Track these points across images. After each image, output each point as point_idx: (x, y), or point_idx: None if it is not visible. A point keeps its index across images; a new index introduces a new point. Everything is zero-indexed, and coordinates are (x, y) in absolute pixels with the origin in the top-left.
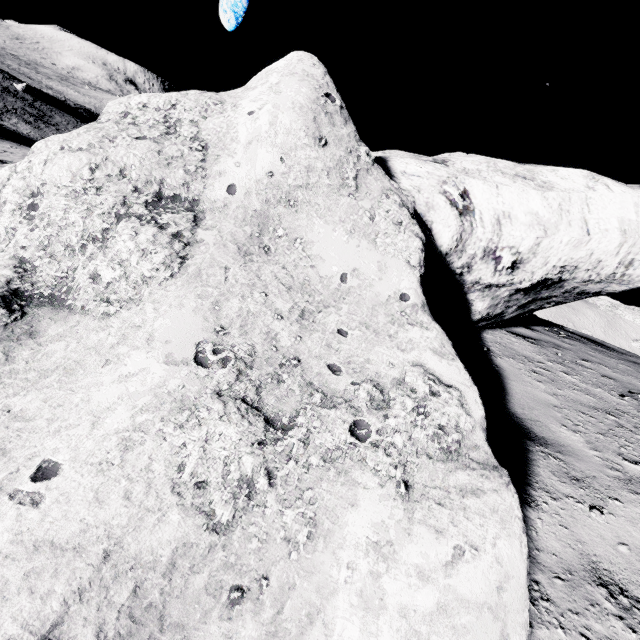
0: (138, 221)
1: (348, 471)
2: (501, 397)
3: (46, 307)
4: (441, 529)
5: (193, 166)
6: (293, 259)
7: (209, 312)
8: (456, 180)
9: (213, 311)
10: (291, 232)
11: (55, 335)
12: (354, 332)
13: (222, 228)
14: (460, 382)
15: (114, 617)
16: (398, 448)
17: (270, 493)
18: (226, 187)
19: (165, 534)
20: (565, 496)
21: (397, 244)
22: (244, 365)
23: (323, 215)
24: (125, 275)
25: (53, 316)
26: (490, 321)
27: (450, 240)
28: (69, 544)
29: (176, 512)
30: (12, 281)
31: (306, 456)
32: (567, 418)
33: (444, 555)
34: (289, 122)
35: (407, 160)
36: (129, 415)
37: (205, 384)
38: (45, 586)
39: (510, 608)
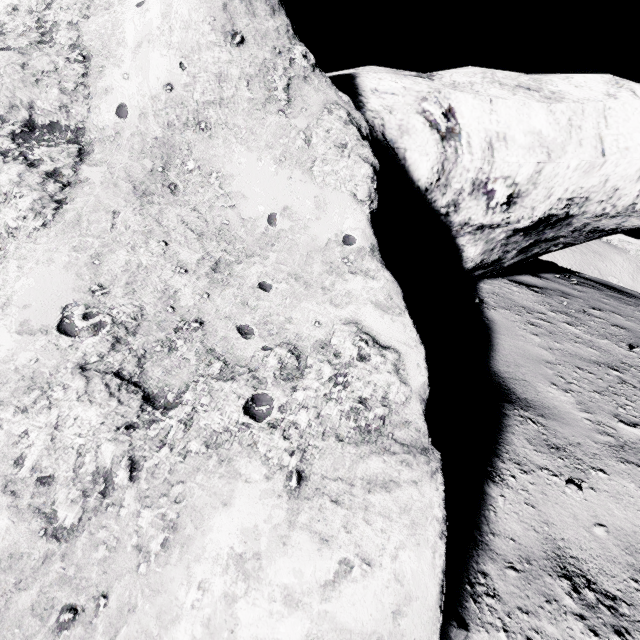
0: (1, 158)
1: (232, 459)
2: (485, 354)
3: None
4: (328, 537)
5: (71, 83)
6: (207, 199)
7: (85, 268)
8: (439, 95)
9: (91, 266)
10: (205, 164)
11: None
12: (280, 285)
13: (113, 163)
14: (402, 342)
15: None
16: (300, 429)
17: (130, 489)
18: (115, 108)
19: None
20: (538, 468)
21: (339, 172)
22: (125, 331)
23: (245, 140)
24: None
25: None
26: (487, 269)
27: (429, 172)
28: None
29: (5, 516)
30: None
31: (185, 441)
32: (559, 375)
33: (324, 572)
34: (187, 11)
35: (381, 75)
36: None
37: (67, 357)
38: None
39: (409, 637)
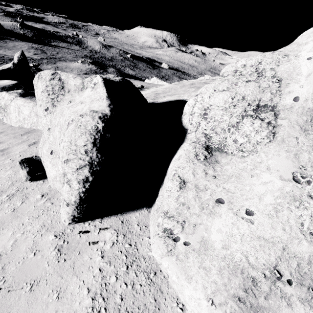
0: (251, 118)
1: None
2: None
3: (217, 152)
4: None
5: (274, 90)
6: None
7: (293, 158)
8: None
9: (295, 158)
10: None
11: (225, 163)
12: None
13: (290, 118)
14: None
15: (293, 271)
16: None
17: None
18: (293, 98)
19: (303, 248)
20: None
21: None
22: None
23: None
24: (248, 141)
25: (221, 155)
26: None
27: None
28: (269, 240)
29: (305, 241)
30: (206, 142)
31: None
32: None
33: None
34: None
35: None
36: (273, 198)
37: (302, 191)
38: (267, 251)
39: None
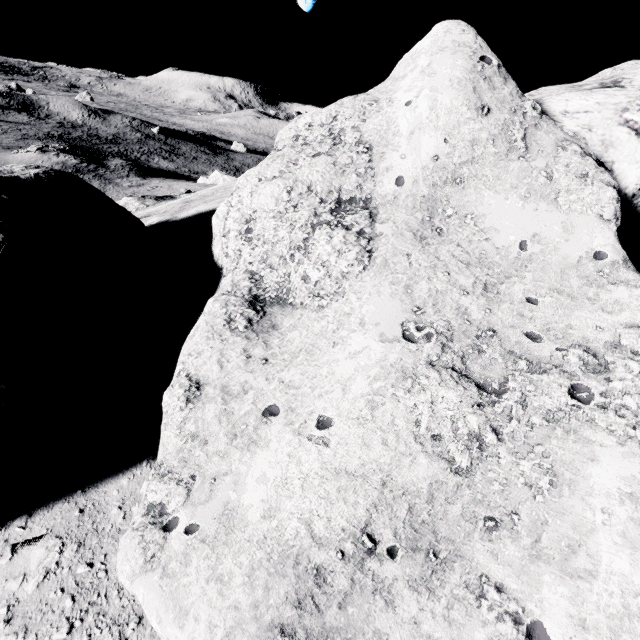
0: (328, 227)
1: (577, 430)
2: None
3: (276, 306)
4: None
5: (362, 168)
6: (466, 236)
7: (403, 296)
8: None
9: (406, 294)
10: (460, 210)
11: (289, 326)
12: (545, 299)
13: (396, 219)
14: None
15: (401, 526)
16: (632, 410)
17: (500, 446)
18: (394, 180)
19: (419, 472)
20: None
21: (584, 199)
22: (445, 339)
23: (492, 186)
24: (328, 273)
25: (282, 312)
26: None
27: (639, 178)
28: (357, 473)
29: (423, 457)
30: (251, 289)
31: (527, 416)
32: None
33: None
34: (449, 101)
35: (566, 96)
36: (367, 383)
37: (417, 357)
38: (352, 498)
39: None
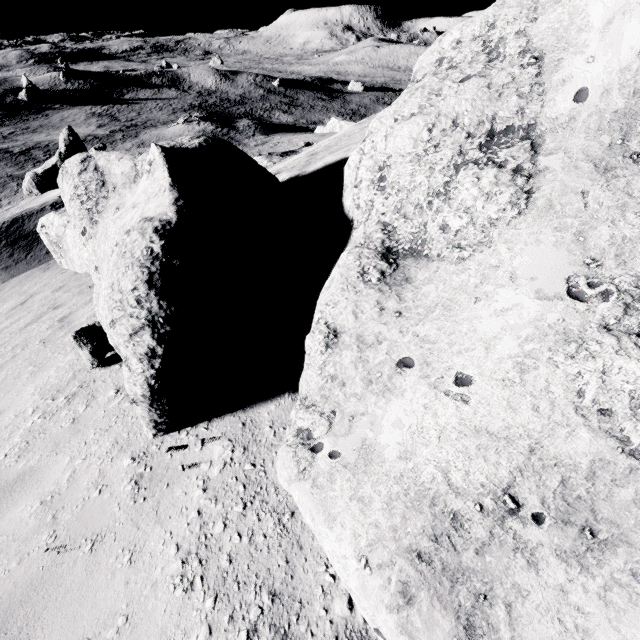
0: (476, 166)
1: None
2: None
3: (409, 258)
4: None
5: (526, 86)
6: None
7: (572, 245)
8: None
9: (577, 243)
10: None
11: (423, 280)
12: None
13: (569, 147)
14: None
15: (550, 496)
16: None
17: None
18: (572, 95)
19: (578, 446)
20: None
21: None
22: (630, 298)
23: None
24: (471, 221)
25: (416, 265)
26: None
27: None
28: (499, 434)
29: (584, 431)
30: (384, 241)
31: None
32: None
33: None
34: None
35: None
36: (516, 344)
37: (586, 318)
38: (492, 458)
39: None
